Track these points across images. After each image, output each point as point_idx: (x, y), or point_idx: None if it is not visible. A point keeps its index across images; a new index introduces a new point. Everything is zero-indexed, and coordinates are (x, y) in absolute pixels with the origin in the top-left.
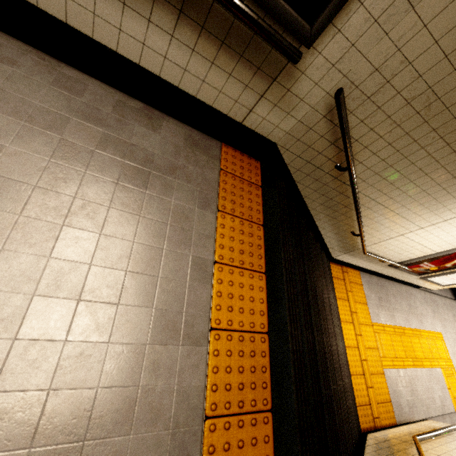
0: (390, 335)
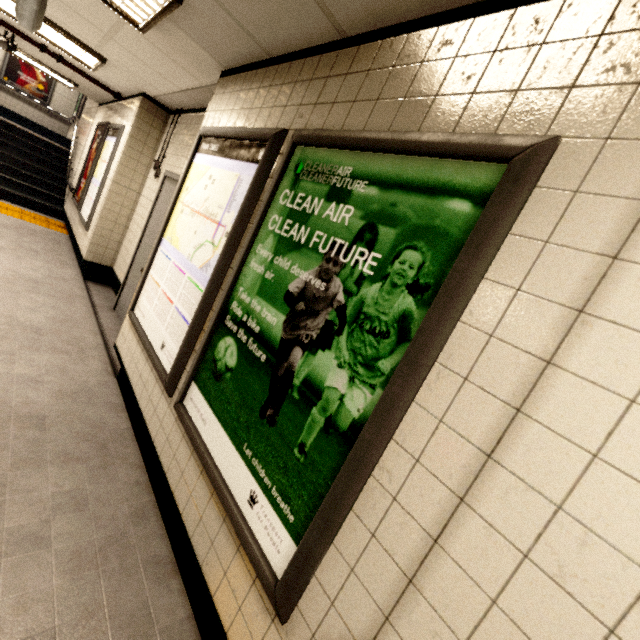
0: None
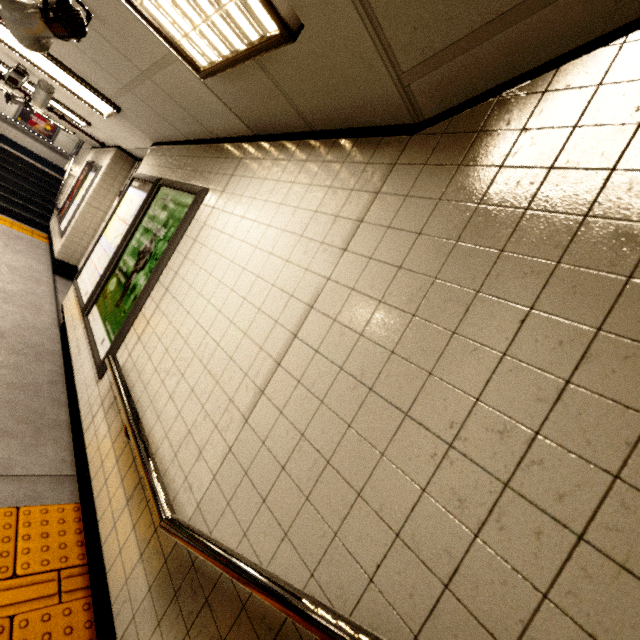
0: None
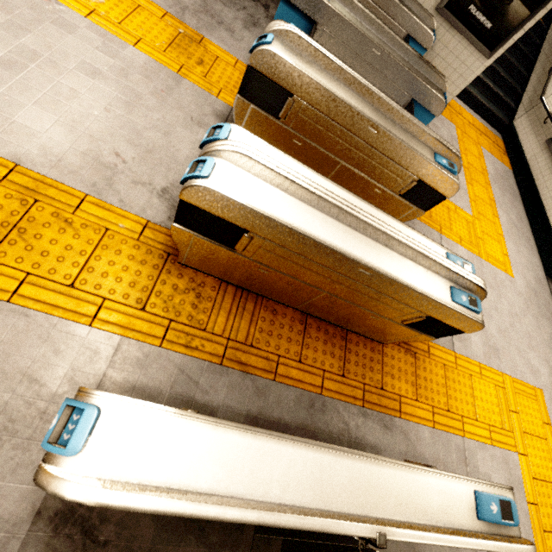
0: (479, 159)
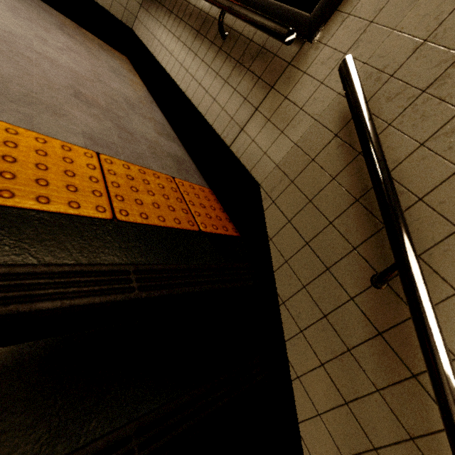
0: None
